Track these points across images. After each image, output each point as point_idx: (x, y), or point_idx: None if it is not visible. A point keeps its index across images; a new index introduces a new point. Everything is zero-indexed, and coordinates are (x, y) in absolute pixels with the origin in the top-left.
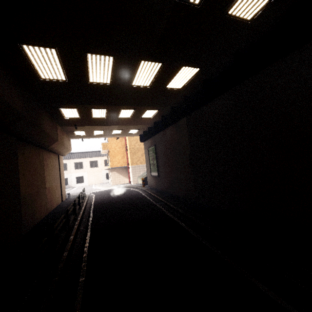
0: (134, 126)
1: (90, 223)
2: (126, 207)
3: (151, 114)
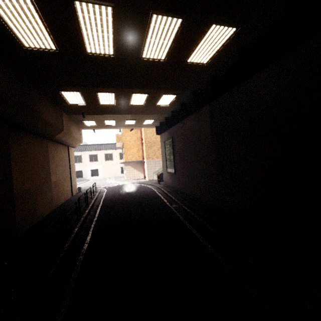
0: (149, 116)
1: (93, 225)
2: (137, 208)
3: (169, 101)
